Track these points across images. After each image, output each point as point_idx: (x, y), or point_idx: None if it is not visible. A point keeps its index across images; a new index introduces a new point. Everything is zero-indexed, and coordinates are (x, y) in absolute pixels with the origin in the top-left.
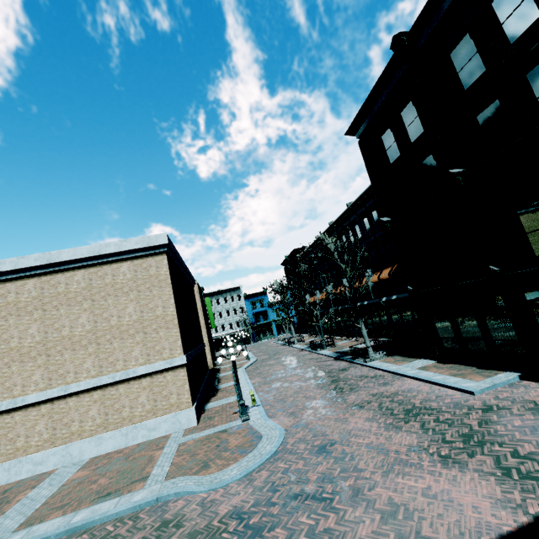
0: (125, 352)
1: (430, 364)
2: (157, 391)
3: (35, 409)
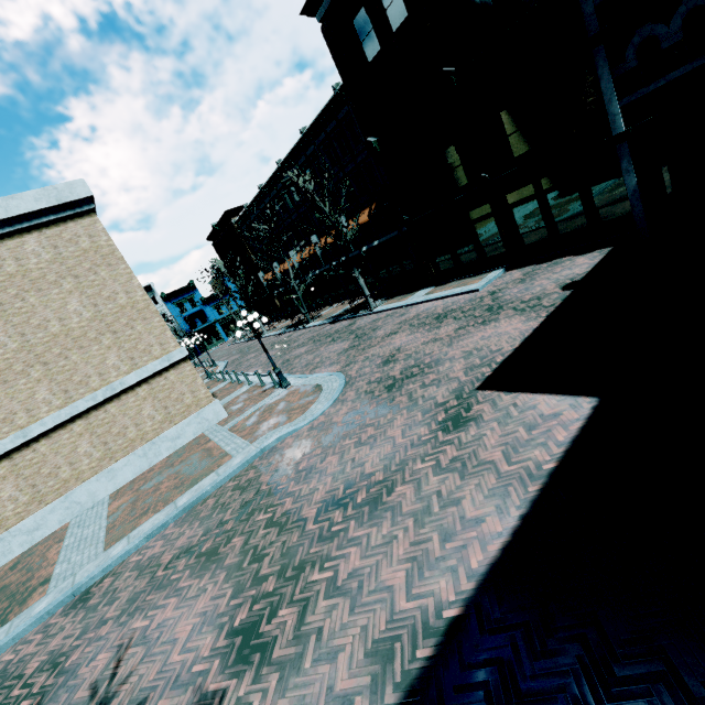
0: (95, 364)
1: (432, 290)
2: (163, 397)
3: None
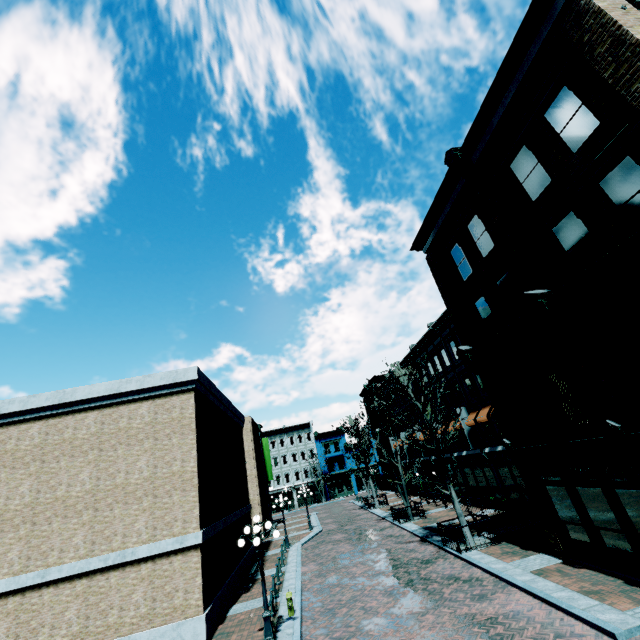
0: (127, 523)
1: (553, 564)
2: (158, 584)
3: (1, 603)
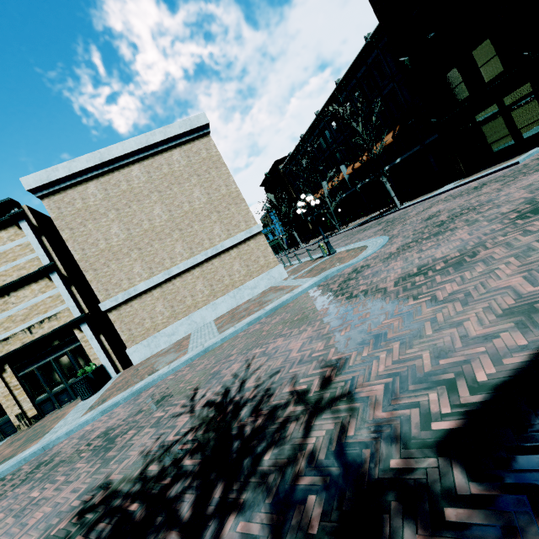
0: (207, 232)
1: (459, 181)
2: (246, 258)
3: (148, 296)
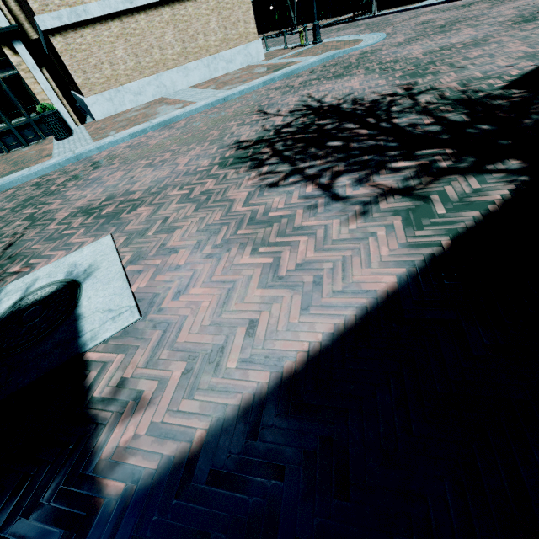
0: None
1: None
2: (225, 16)
3: (104, 28)
